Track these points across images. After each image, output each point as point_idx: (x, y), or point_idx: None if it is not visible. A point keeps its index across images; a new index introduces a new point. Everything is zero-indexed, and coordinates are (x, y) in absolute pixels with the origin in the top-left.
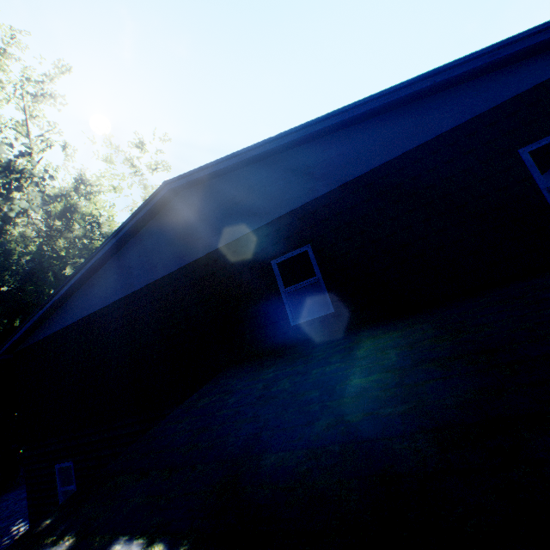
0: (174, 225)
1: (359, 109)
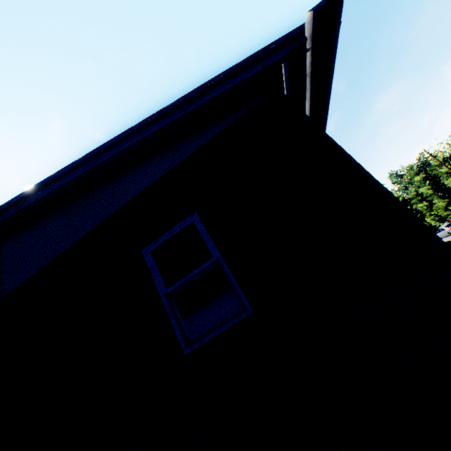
0: None
1: None
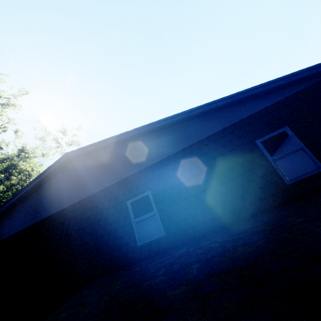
0: (70, 178)
1: (174, 119)
